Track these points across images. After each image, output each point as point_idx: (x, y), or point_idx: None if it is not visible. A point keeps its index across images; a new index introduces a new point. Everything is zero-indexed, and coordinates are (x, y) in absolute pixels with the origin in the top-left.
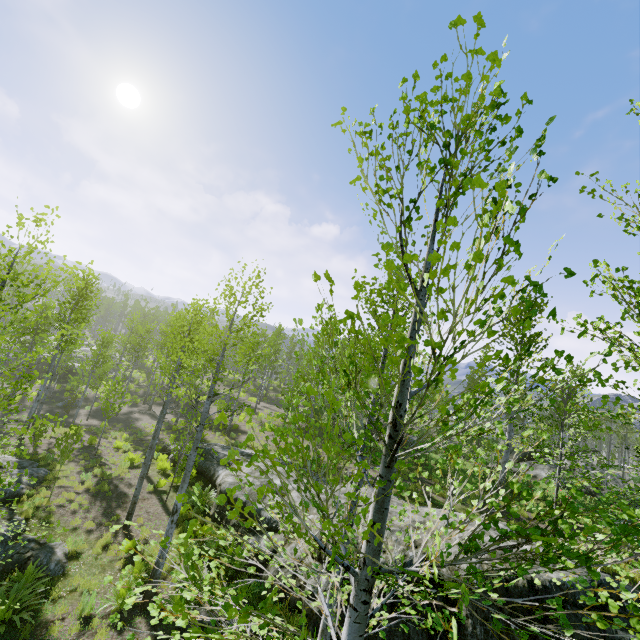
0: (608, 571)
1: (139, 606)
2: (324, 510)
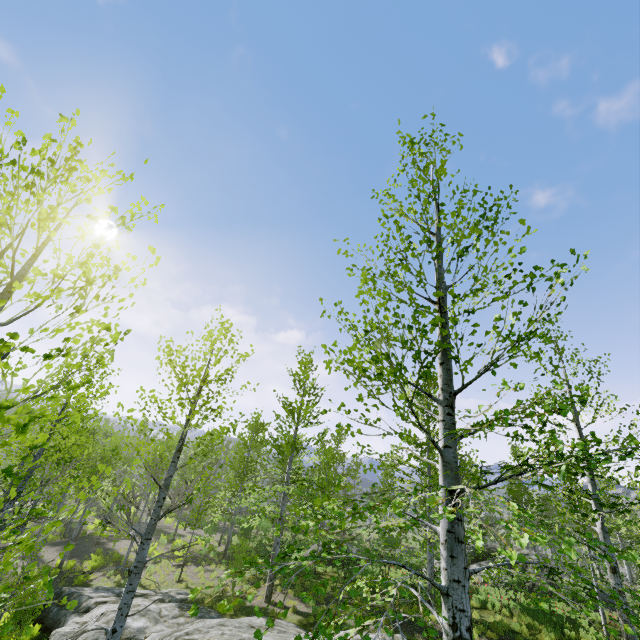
0: None
1: None
2: None
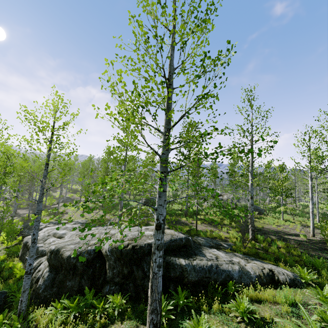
0: (213, 237)
1: None
2: None
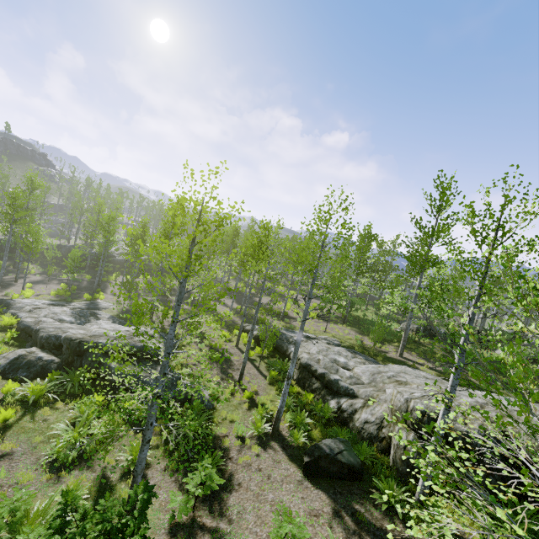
0: None
1: (269, 434)
2: None
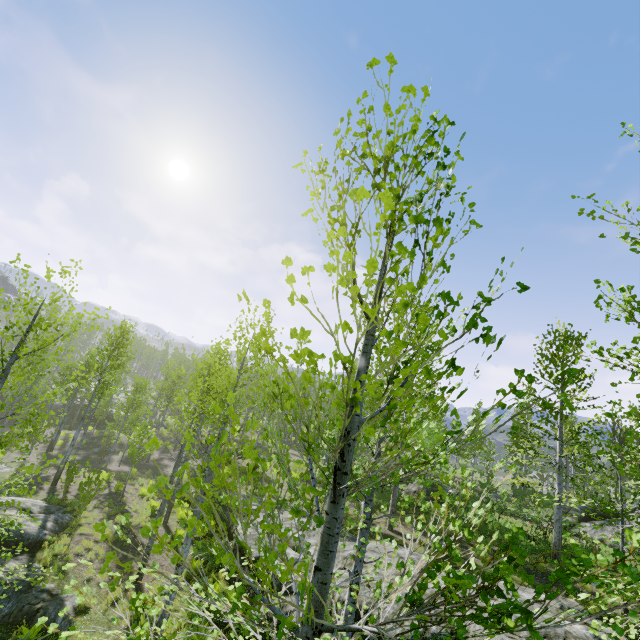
0: None
1: None
2: (244, 545)
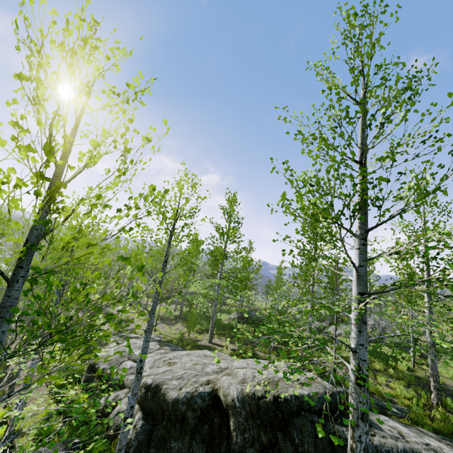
0: None
1: None
2: None
